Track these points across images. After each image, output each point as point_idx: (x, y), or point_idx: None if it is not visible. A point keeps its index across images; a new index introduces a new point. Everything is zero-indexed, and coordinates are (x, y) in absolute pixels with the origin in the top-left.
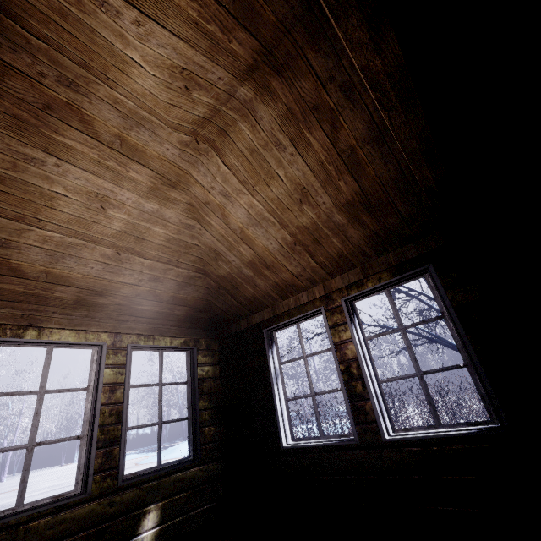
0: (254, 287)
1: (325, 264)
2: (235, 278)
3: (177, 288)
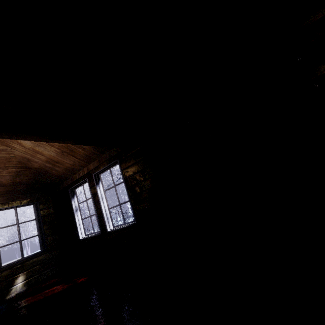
0: (56, 171)
1: (82, 159)
2: (44, 168)
3: (12, 178)
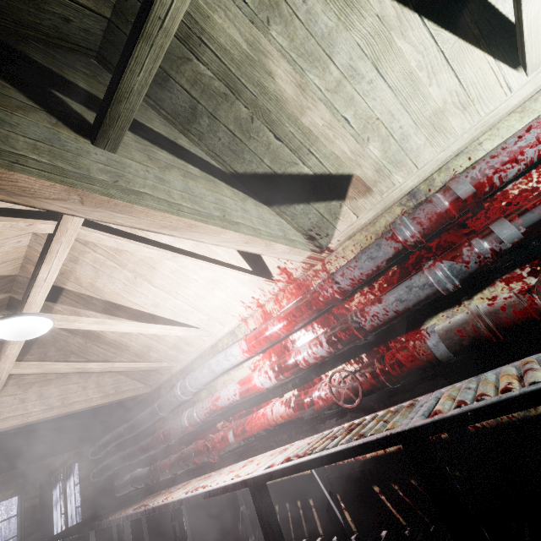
0: None
1: None
2: None
3: None
